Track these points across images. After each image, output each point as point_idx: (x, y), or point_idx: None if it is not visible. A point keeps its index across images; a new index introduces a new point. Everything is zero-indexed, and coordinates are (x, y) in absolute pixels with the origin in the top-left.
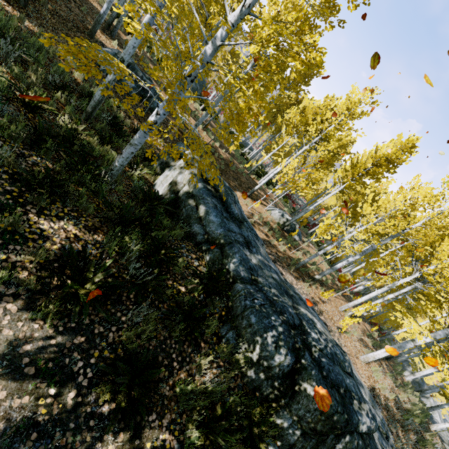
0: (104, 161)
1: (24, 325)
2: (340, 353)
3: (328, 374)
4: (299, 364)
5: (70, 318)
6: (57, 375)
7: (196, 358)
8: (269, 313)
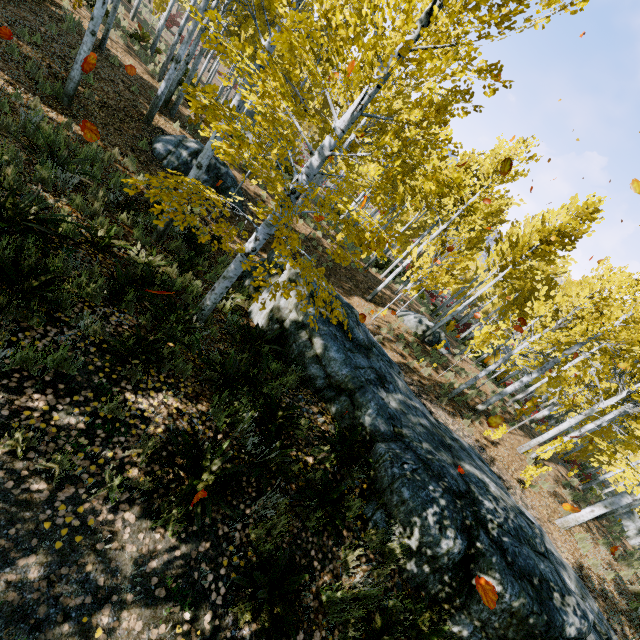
0: (189, 296)
1: (145, 537)
2: (527, 526)
3: (514, 560)
4: (474, 549)
5: (190, 519)
6: (189, 595)
7: (340, 552)
8: (424, 481)
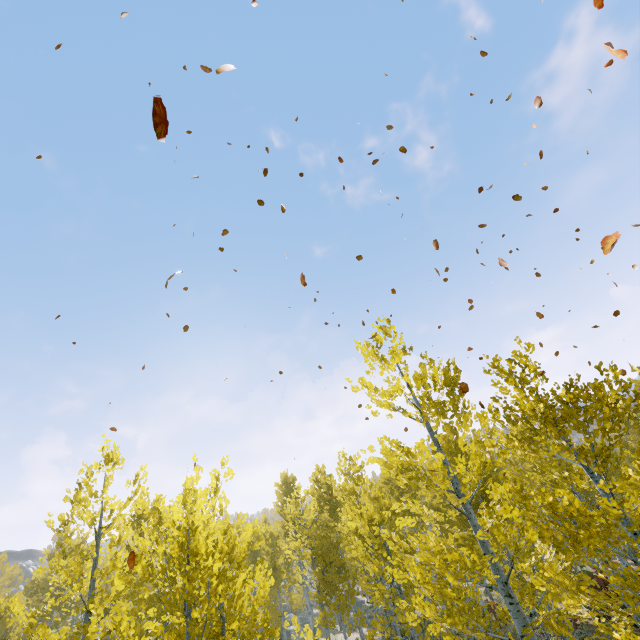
0: None
1: None
2: None
3: None
4: None
5: None
6: None
7: None
8: None
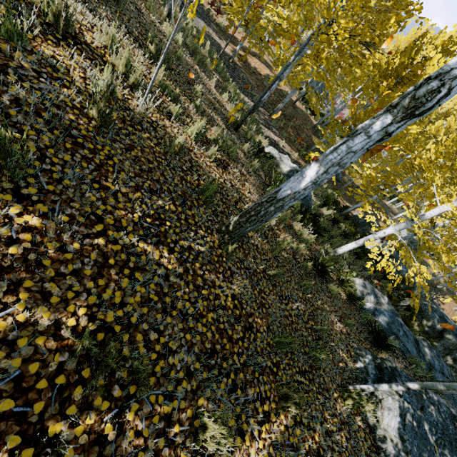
0: None
1: None
2: None
3: (455, 334)
4: (445, 329)
5: None
6: None
7: (411, 321)
8: (433, 311)
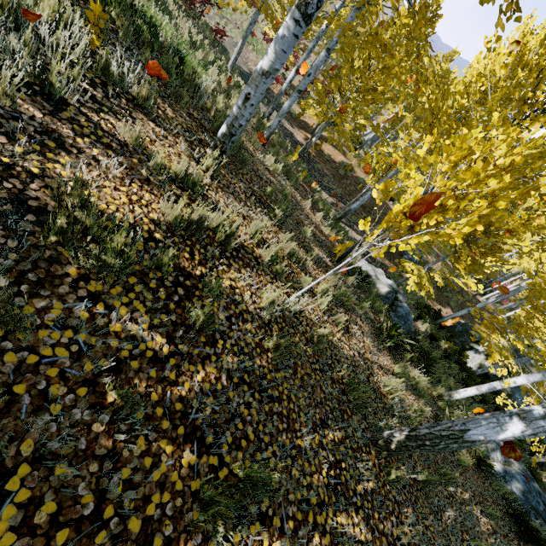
0: None
1: None
2: None
3: None
4: None
5: None
6: None
7: (537, 470)
8: None
